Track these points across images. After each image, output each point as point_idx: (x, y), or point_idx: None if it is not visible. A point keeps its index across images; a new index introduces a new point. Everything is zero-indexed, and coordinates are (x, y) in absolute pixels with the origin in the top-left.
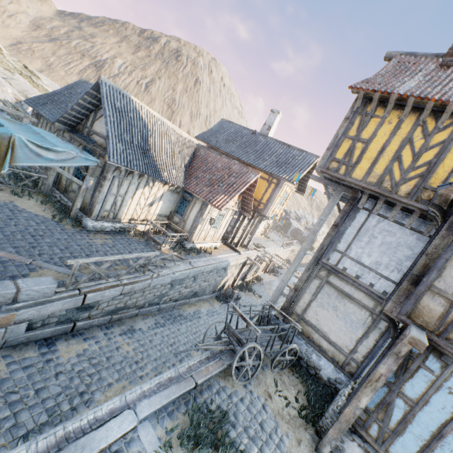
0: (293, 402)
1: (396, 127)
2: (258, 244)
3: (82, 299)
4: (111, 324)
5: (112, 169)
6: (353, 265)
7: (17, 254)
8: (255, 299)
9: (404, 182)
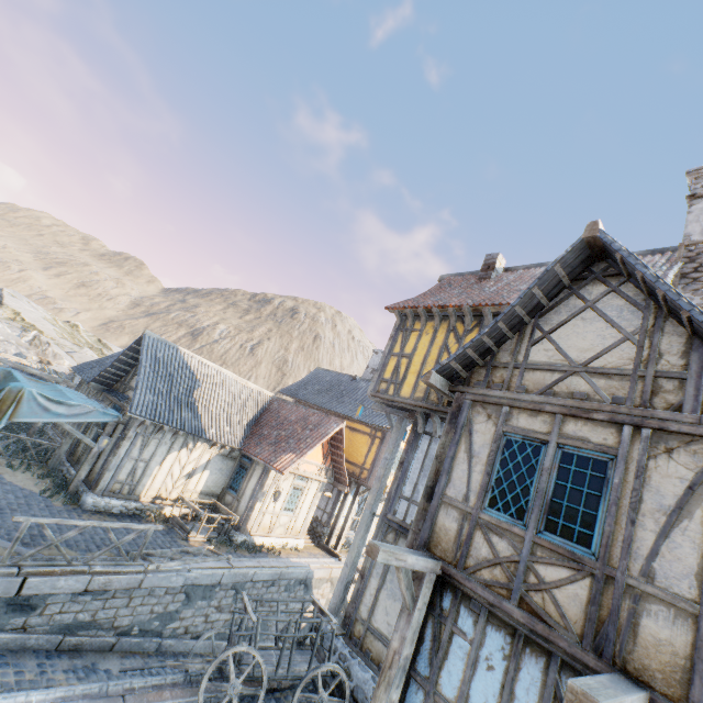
0: None
1: (432, 337)
2: None
3: (19, 584)
4: (59, 653)
5: (136, 424)
6: None
7: None
8: None
9: None
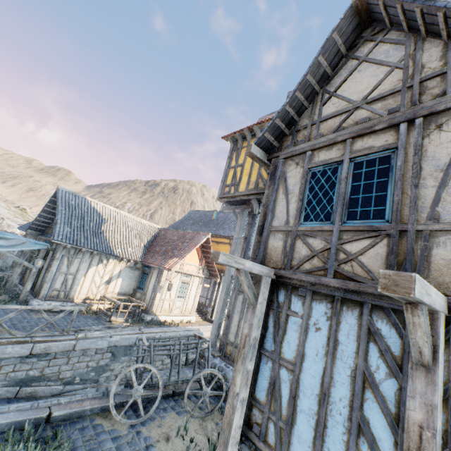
0: (205, 447)
1: None
2: None
3: None
4: (18, 399)
5: (61, 249)
6: None
7: None
8: None
9: None
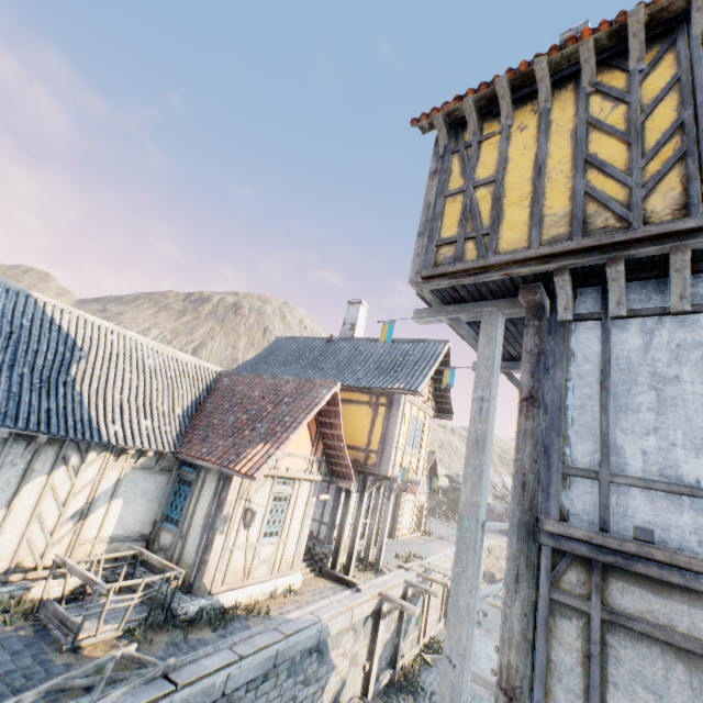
0: None
1: (541, 125)
2: (408, 553)
3: None
4: None
5: None
6: (665, 505)
7: None
8: None
9: (648, 192)
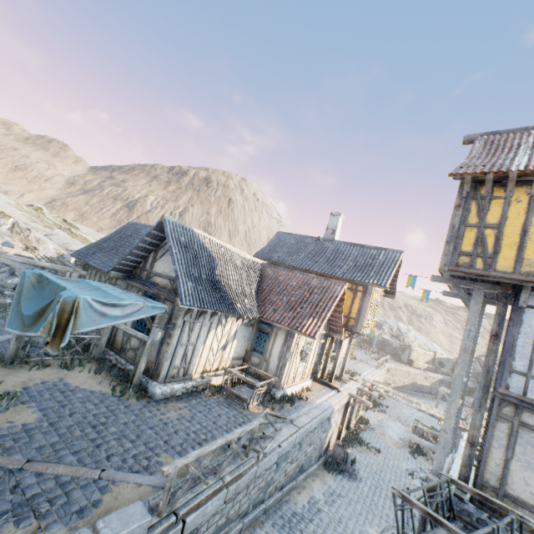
0: None
1: (530, 204)
2: (350, 370)
3: (180, 530)
4: None
5: (183, 313)
6: None
7: (80, 465)
8: (373, 457)
9: None
